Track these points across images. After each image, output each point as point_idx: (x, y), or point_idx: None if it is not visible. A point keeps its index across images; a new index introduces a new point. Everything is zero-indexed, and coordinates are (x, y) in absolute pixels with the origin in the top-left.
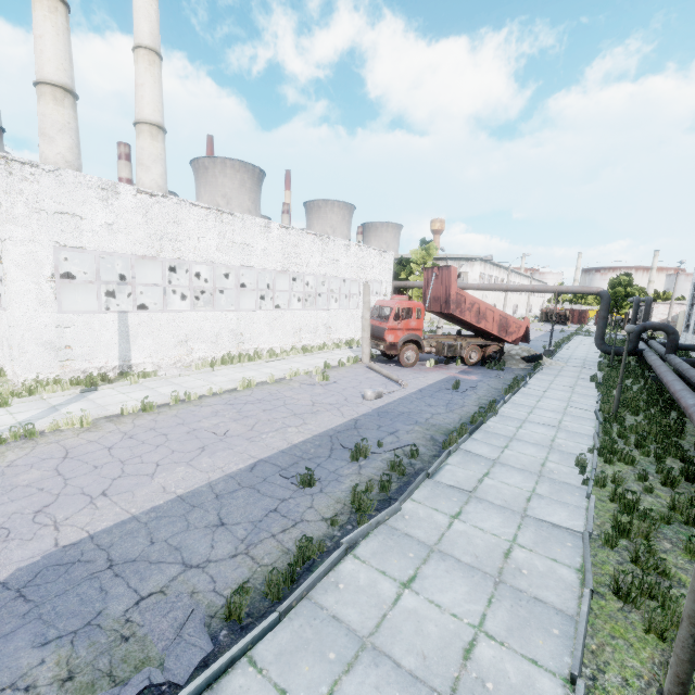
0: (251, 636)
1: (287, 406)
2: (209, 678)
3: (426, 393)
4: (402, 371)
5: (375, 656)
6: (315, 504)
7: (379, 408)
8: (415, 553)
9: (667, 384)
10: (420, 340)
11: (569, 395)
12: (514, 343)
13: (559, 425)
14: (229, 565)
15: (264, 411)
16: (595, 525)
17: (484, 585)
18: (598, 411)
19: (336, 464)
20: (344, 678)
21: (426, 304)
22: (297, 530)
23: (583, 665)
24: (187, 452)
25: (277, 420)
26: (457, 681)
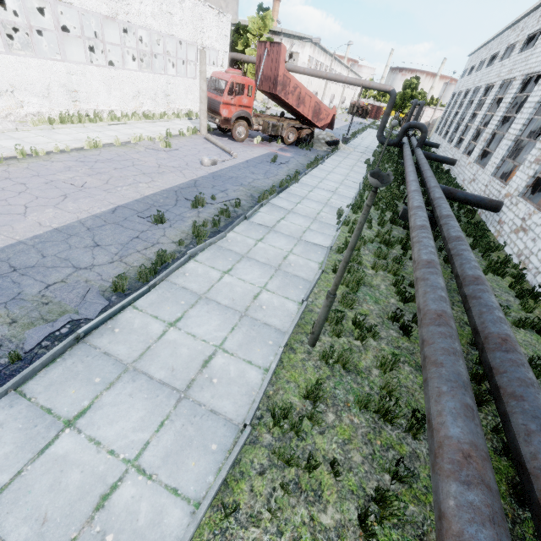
0: (132, 297)
1: (136, 167)
2: (110, 314)
3: (251, 164)
4: (234, 145)
5: (207, 301)
6: (167, 234)
7: (214, 173)
8: (233, 258)
9: (405, 168)
10: (250, 118)
11: (348, 172)
12: (322, 129)
13: (336, 191)
14: (109, 267)
15: (115, 169)
16: (336, 244)
17: (270, 271)
18: (362, 183)
19: (180, 210)
20: (190, 310)
21: (257, 82)
22: (155, 248)
23: (309, 298)
24: (51, 198)
25: (128, 177)
26: (249, 307)
